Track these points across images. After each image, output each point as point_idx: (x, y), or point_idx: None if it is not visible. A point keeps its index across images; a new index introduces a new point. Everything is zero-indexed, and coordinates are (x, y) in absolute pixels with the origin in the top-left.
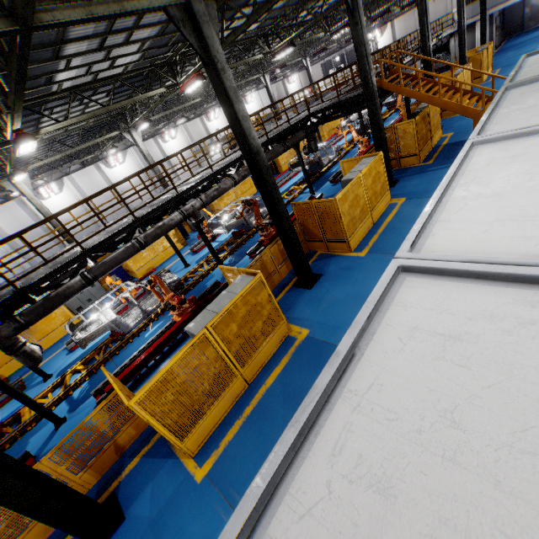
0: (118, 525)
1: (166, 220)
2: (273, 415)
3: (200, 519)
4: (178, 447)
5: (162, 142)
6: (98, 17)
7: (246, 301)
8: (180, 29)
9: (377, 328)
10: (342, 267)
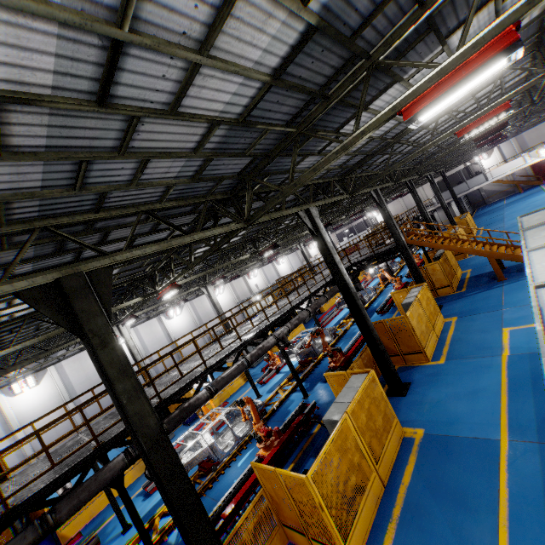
0: None
1: (264, 343)
2: (427, 509)
3: None
4: None
5: None
6: (273, 218)
7: (367, 394)
8: (304, 220)
9: (541, 301)
10: (427, 374)
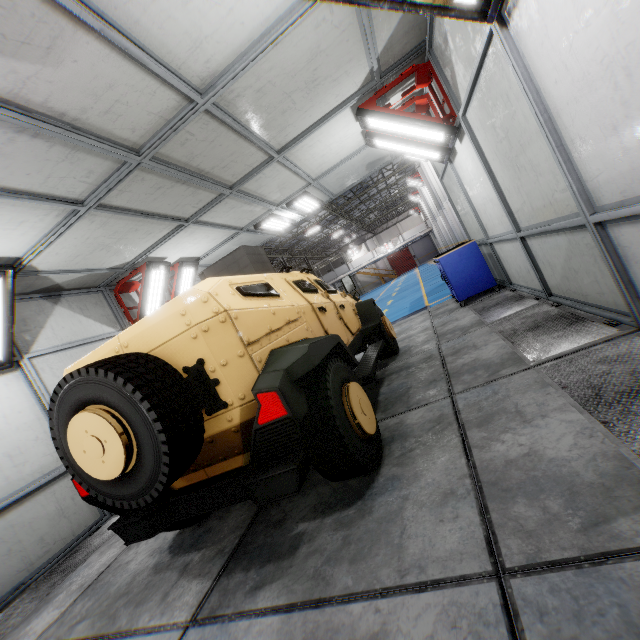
0: None
1: None
2: None
3: None
4: None
5: None
6: None
7: None
8: None
9: None
10: None
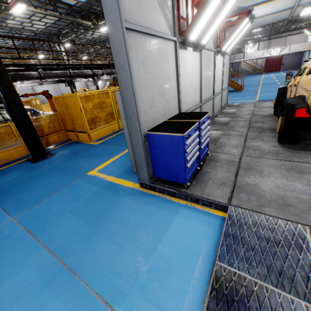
0: (51, 155)
1: (84, 70)
2: None
3: (98, 148)
4: (88, 132)
5: None
6: None
7: None
8: None
9: None
10: None
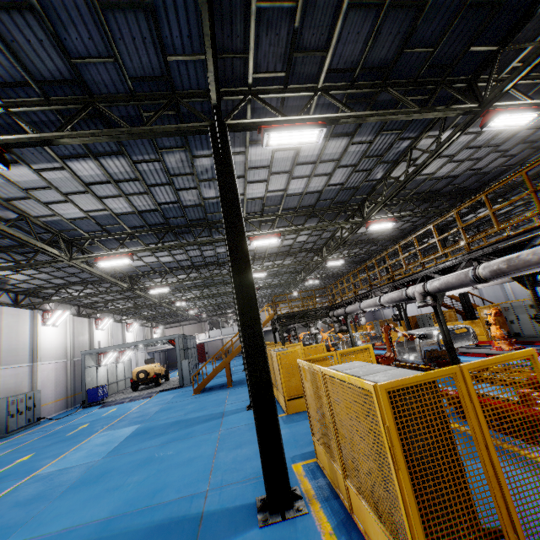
0: None
1: None
2: None
3: None
4: None
5: (41, 321)
6: None
7: None
8: None
9: None
10: None
